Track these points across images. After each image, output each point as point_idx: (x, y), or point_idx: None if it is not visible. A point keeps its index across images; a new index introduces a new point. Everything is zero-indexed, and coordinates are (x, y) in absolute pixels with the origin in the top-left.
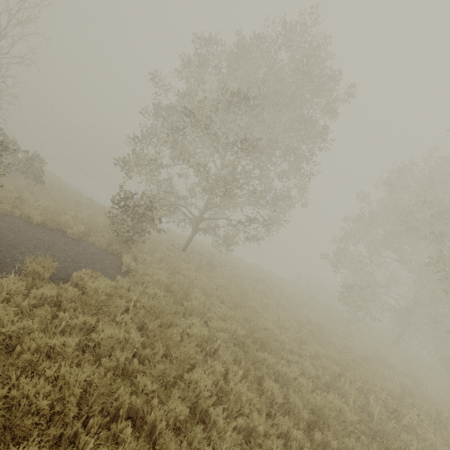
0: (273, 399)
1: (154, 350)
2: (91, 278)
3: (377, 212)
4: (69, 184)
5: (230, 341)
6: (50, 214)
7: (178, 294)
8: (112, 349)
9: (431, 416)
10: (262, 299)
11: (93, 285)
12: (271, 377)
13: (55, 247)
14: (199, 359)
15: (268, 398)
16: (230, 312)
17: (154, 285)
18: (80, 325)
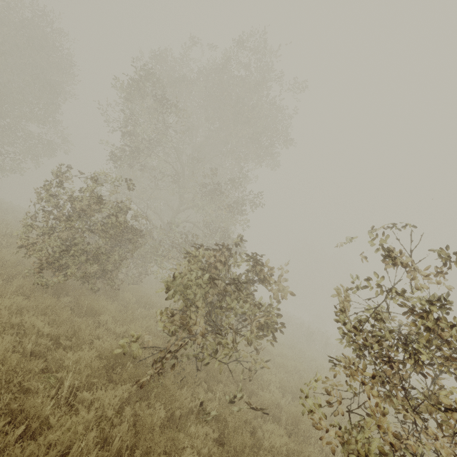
0: None
1: None
2: None
3: None
4: None
5: None
6: None
7: None
8: None
9: None
10: None
11: None
12: None
13: None
14: None
15: None
16: None
17: None
18: None
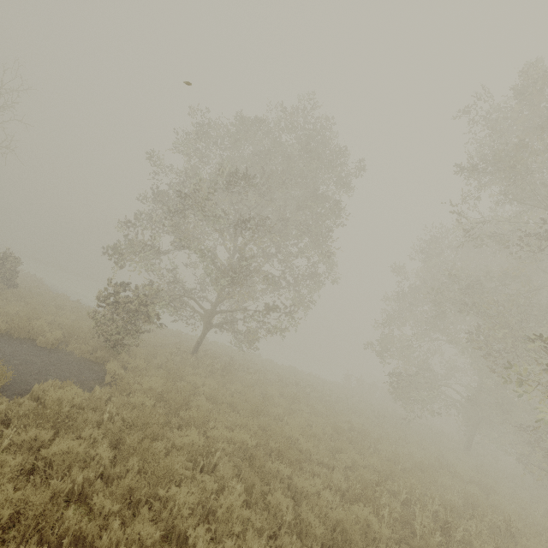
0: (280, 518)
1: (126, 467)
2: (58, 389)
3: (418, 288)
4: (55, 287)
5: (237, 455)
6: (20, 320)
7: (174, 403)
8: (69, 469)
9: (499, 529)
10: (292, 405)
11: (57, 394)
12: (286, 495)
13: (19, 358)
14: (188, 477)
15: (276, 518)
16: (240, 420)
17: (144, 394)
18: (30, 443)
